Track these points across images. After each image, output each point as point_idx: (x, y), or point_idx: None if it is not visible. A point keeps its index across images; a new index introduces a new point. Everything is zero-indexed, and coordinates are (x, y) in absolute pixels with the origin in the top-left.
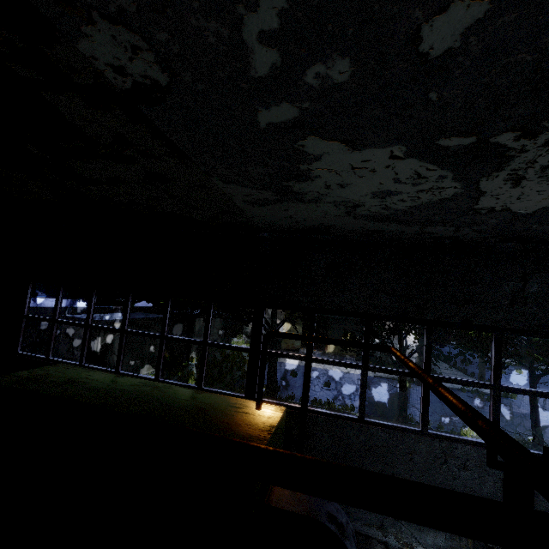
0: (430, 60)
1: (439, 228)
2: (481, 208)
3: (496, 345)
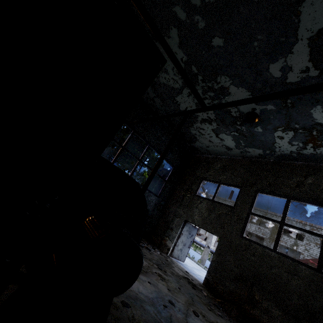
0: (211, 44)
1: (159, 101)
2: (176, 99)
3: (147, 148)
